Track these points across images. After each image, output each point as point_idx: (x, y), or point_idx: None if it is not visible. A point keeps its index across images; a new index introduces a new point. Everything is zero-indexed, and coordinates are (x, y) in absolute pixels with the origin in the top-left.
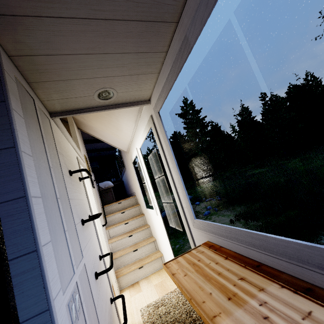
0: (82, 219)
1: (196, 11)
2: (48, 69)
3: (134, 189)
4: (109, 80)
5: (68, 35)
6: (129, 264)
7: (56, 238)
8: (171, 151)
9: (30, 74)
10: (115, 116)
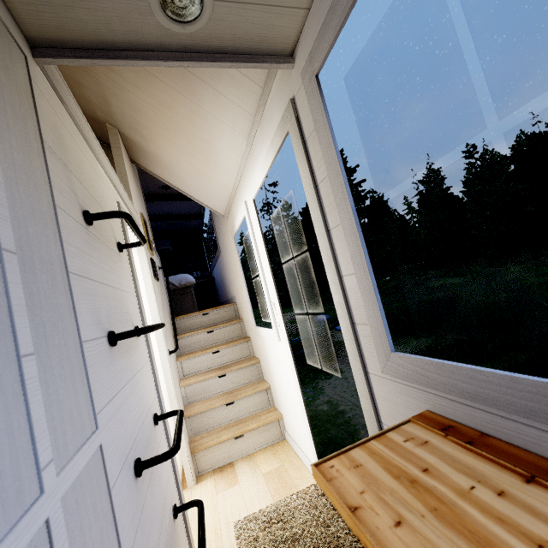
0: (110, 331)
1: None
2: None
3: (234, 290)
4: None
5: None
6: (217, 428)
7: None
8: (344, 178)
9: None
10: (206, 122)
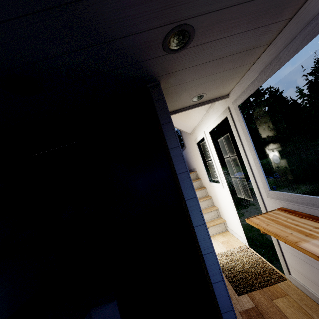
0: None
1: (292, 41)
2: (173, 92)
3: (195, 165)
4: (205, 89)
5: (193, 72)
6: None
7: None
8: (249, 137)
9: None
10: None
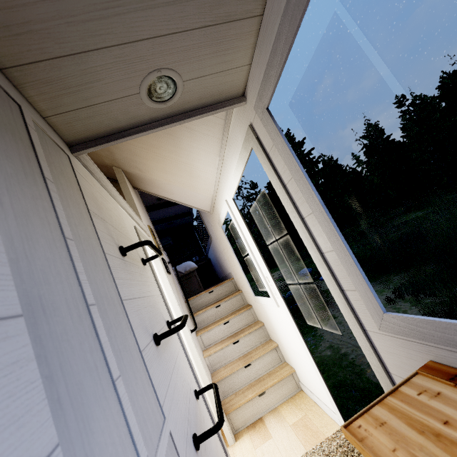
0: (154, 334)
1: None
2: (28, 21)
3: (229, 268)
4: (163, 47)
5: None
6: (242, 389)
7: (87, 416)
8: (307, 179)
9: None
10: (185, 151)
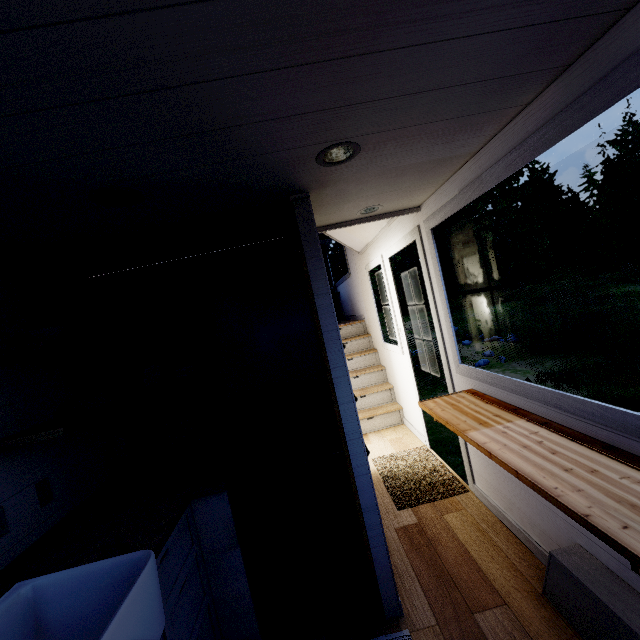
0: None
1: (495, 165)
2: (329, 203)
3: (363, 310)
4: (380, 200)
5: (361, 183)
6: None
7: None
8: (442, 281)
9: (312, 208)
10: None
